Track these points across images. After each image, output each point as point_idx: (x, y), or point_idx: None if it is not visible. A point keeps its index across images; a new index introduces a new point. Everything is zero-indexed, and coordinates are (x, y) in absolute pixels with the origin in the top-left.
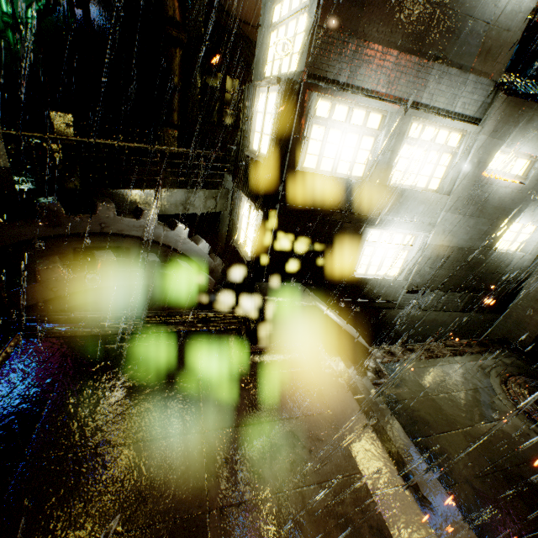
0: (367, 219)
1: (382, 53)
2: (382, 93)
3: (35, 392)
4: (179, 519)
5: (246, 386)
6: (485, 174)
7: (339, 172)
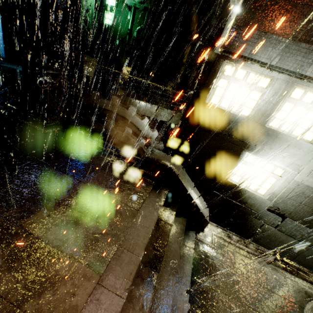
0: (245, 145)
1: (277, 40)
2: (272, 65)
3: (48, 143)
4: (46, 194)
5: (112, 180)
6: None
7: (232, 110)
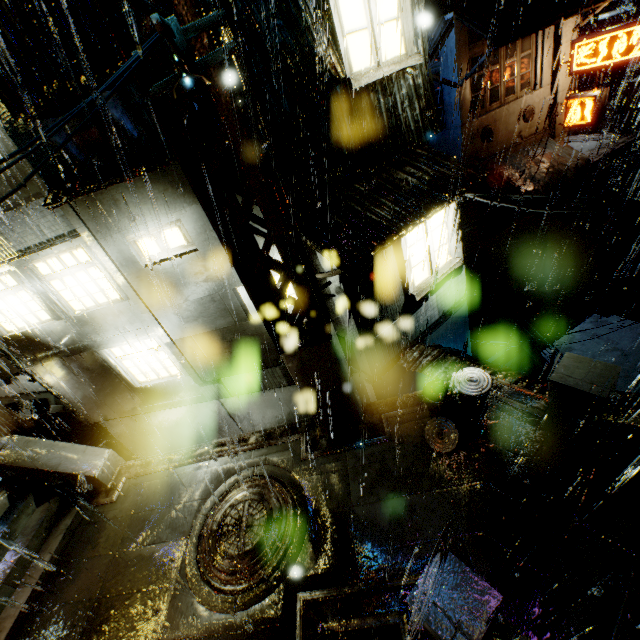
0: (89, 346)
1: None
2: None
3: None
4: None
5: None
6: (140, 267)
7: (34, 323)
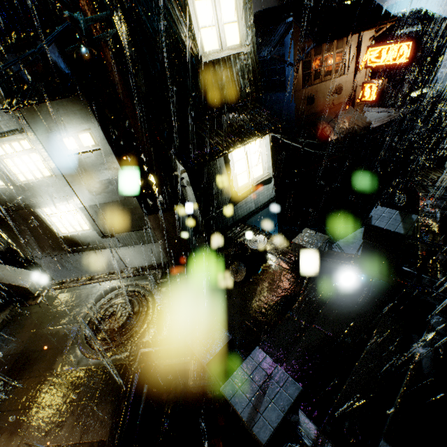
0: (29, 205)
1: None
2: None
3: None
4: None
5: None
6: (64, 156)
7: None
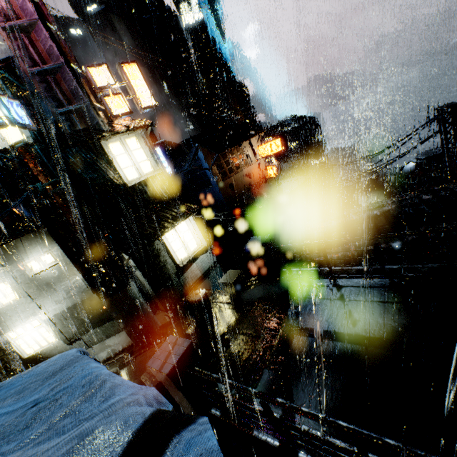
0: None
1: None
2: None
3: None
4: None
5: None
6: (29, 277)
7: None
